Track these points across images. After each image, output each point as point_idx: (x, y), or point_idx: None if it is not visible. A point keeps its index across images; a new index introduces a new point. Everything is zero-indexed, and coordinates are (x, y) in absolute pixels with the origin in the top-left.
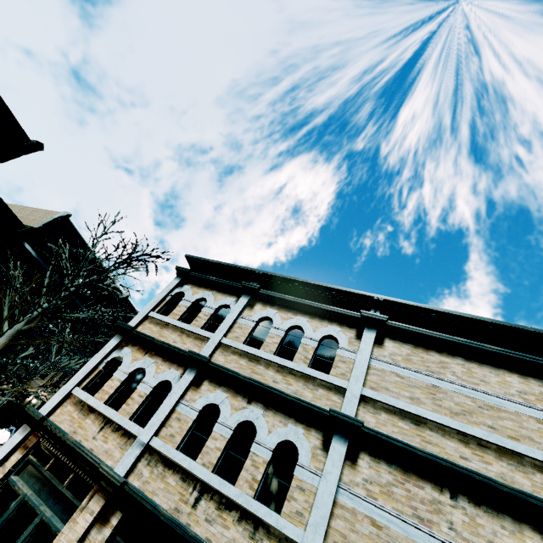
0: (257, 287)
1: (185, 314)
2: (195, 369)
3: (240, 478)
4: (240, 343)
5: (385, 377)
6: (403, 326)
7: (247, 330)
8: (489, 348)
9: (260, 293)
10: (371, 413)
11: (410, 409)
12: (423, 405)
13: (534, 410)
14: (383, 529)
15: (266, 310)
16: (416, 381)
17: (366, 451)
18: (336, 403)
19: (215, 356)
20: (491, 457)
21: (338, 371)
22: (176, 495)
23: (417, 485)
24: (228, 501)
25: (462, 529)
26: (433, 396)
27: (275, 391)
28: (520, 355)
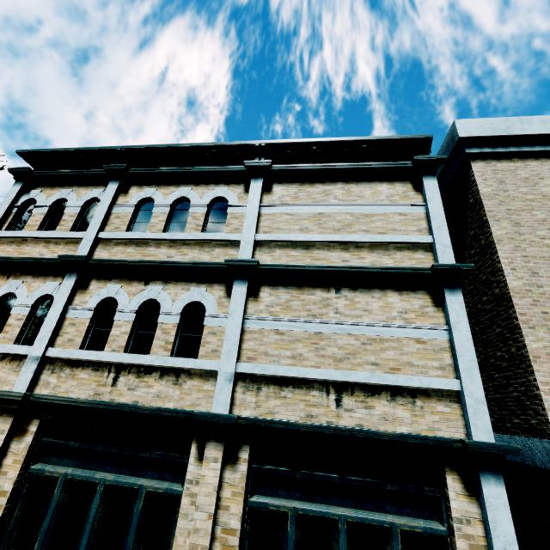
0: (124, 166)
1: (45, 223)
2: (75, 273)
3: (153, 347)
4: (122, 232)
5: (276, 220)
6: (288, 166)
7: (126, 218)
8: (364, 165)
9: (130, 174)
10: (267, 253)
11: (300, 238)
12: (311, 232)
13: (397, 207)
14: (285, 333)
15: (144, 191)
16: (304, 214)
17: (266, 285)
18: (234, 256)
19: (97, 254)
20: (365, 253)
21: (232, 227)
22: (92, 384)
23: (309, 294)
24: (146, 368)
25: (345, 310)
26: (320, 222)
27: (170, 264)
28: (388, 165)
